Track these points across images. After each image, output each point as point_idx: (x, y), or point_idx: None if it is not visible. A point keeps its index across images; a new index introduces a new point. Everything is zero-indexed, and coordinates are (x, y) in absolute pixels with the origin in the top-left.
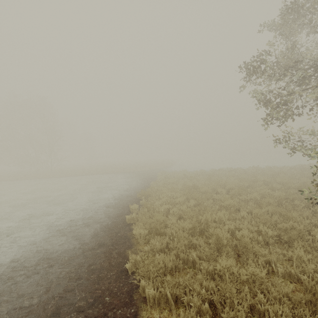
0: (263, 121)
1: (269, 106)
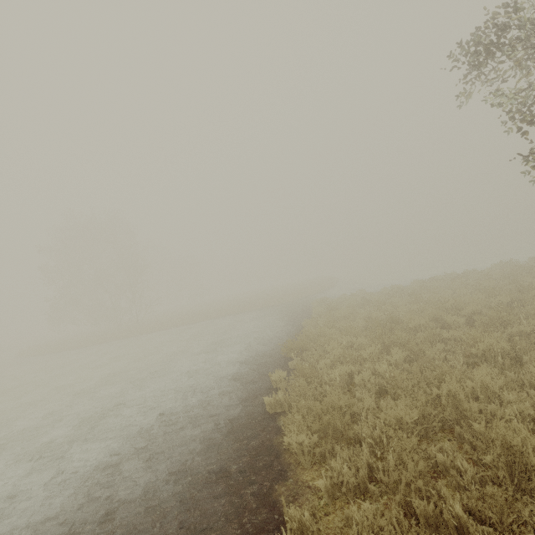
0: (529, 156)
1: None
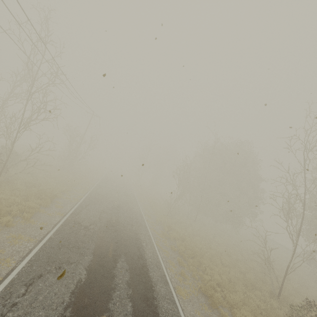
0: None
1: None
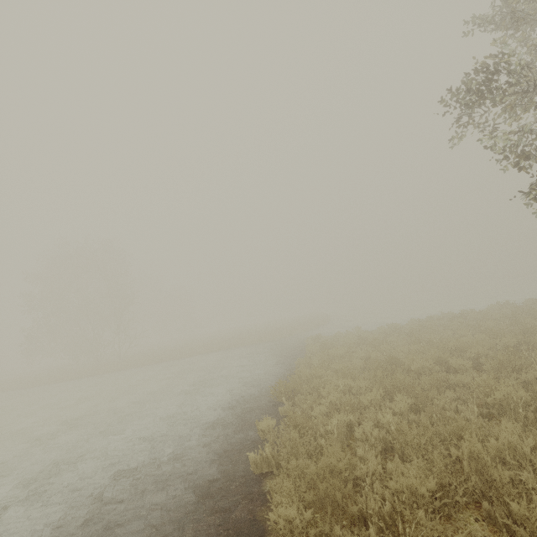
0: (528, 192)
1: (531, 159)
